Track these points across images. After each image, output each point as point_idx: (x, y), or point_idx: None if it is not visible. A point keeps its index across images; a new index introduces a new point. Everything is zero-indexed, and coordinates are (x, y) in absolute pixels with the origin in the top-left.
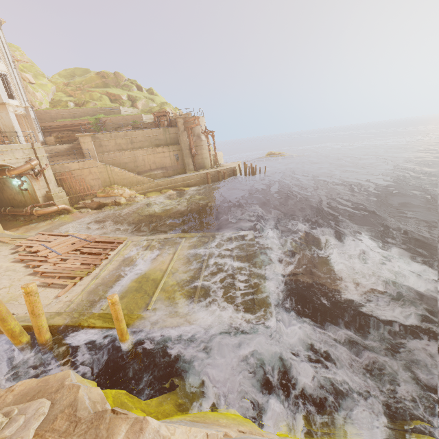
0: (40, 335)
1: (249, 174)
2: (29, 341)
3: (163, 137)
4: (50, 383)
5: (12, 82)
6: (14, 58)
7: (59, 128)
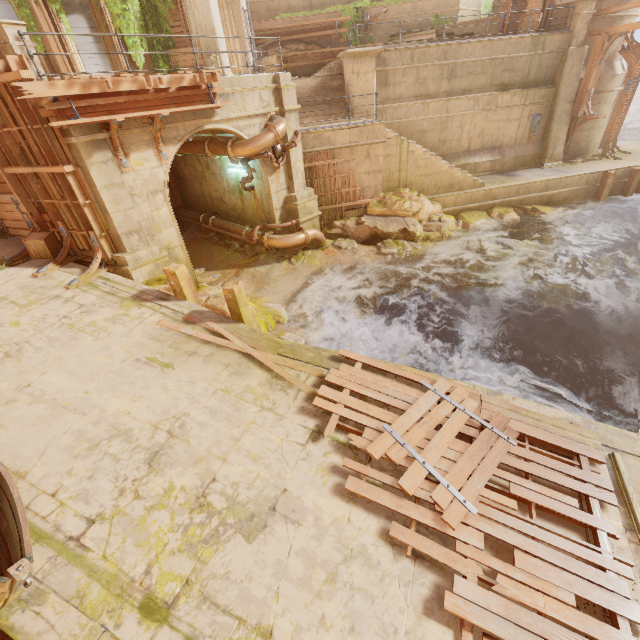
0: None
1: None
2: None
3: (524, 63)
4: None
5: None
6: None
7: (282, 36)
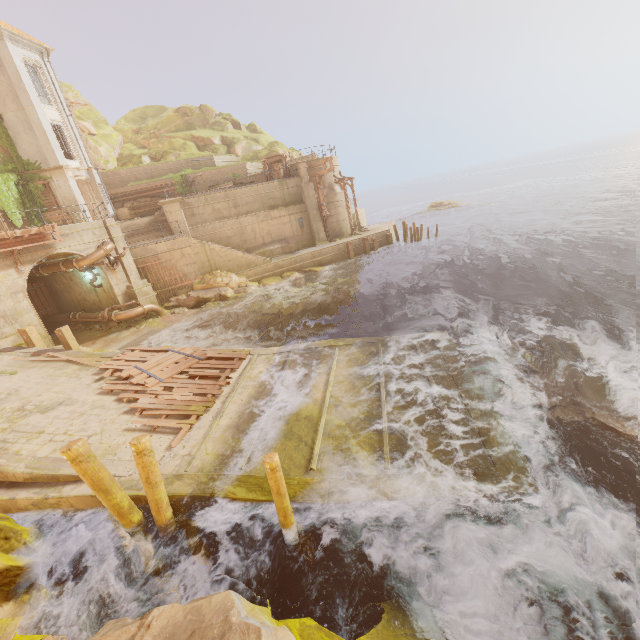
0: (159, 512)
1: (411, 240)
2: (142, 520)
3: (279, 194)
4: (205, 616)
5: (69, 136)
6: (69, 101)
7: (133, 195)
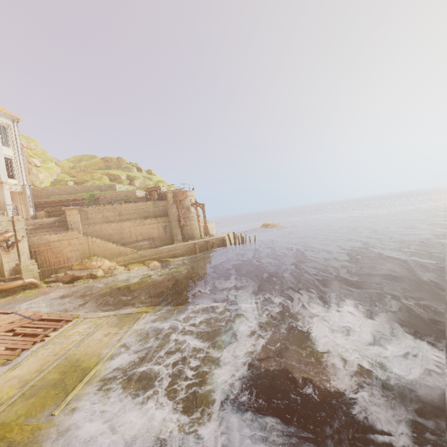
0: None
1: (239, 243)
2: None
3: (152, 209)
4: None
5: (16, 165)
6: (24, 146)
7: (53, 203)
